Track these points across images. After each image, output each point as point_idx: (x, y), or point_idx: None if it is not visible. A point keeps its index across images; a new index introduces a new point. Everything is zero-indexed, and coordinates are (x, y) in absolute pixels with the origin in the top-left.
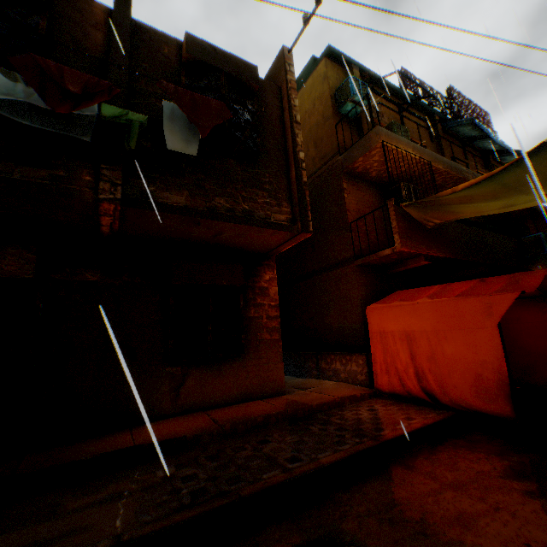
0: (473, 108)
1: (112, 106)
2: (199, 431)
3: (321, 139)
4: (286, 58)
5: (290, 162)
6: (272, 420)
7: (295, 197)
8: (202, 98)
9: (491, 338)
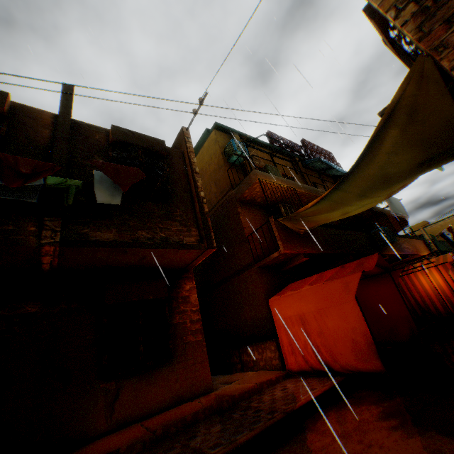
0: (321, 150)
1: (55, 177)
2: (132, 440)
3: (219, 180)
4: (185, 133)
5: (194, 199)
6: (200, 416)
7: (200, 224)
8: (122, 167)
9: (354, 308)
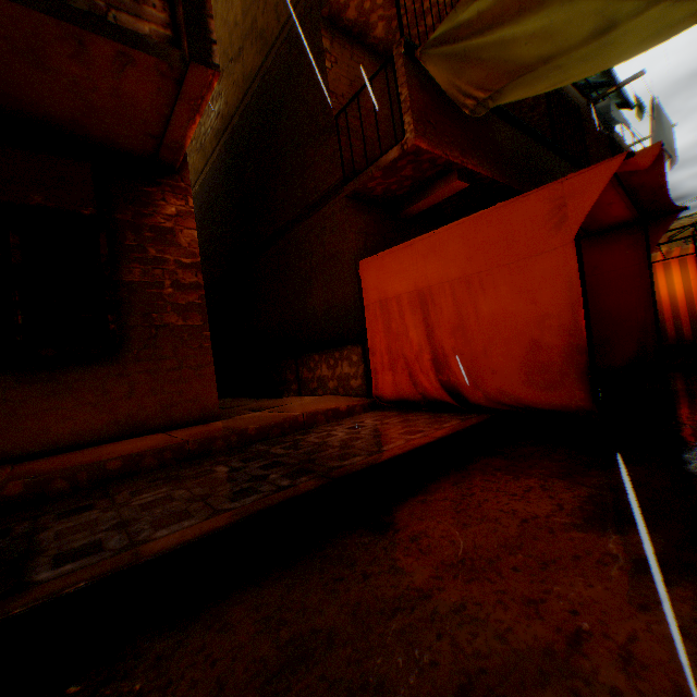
0: None
1: None
2: None
3: None
4: None
5: None
6: (148, 465)
7: None
8: None
9: (563, 266)
